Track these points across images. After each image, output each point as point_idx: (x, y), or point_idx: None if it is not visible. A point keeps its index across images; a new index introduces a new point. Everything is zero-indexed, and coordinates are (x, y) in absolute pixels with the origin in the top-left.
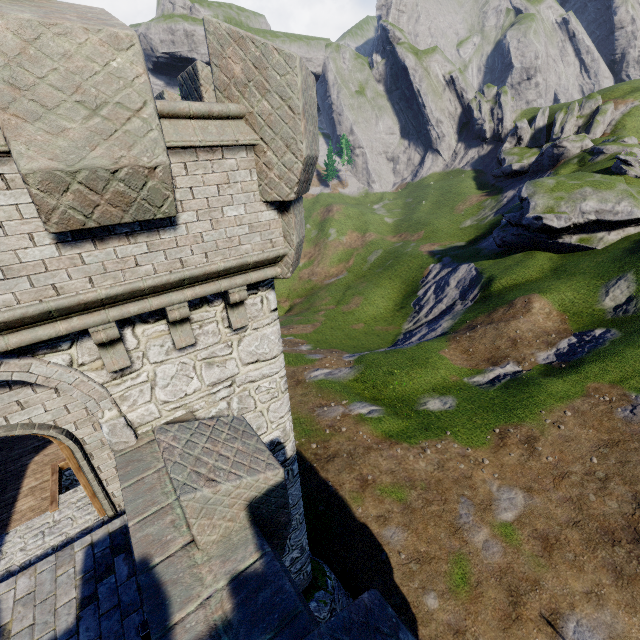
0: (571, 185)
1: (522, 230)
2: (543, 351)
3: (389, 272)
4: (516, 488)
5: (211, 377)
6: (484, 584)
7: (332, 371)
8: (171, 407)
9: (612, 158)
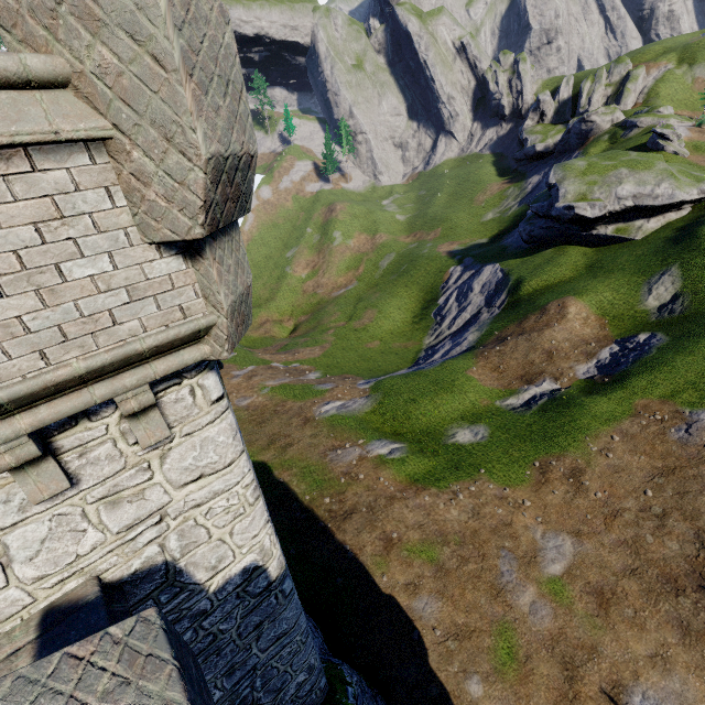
0: (605, 166)
1: (551, 222)
2: (582, 363)
3: (405, 279)
4: (563, 533)
5: (121, 520)
6: (534, 658)
7: (345, 403)
8: (53, 581)
9: (647, 132)
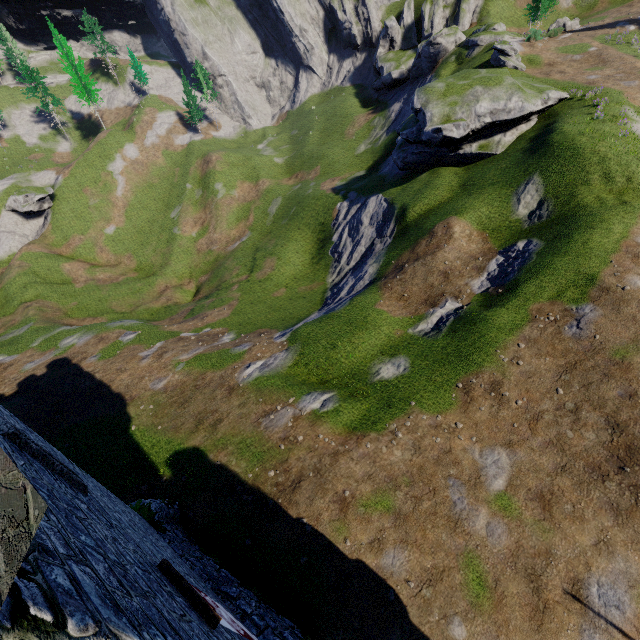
0: (461, 86)
1: (422, 147)
2: (476, 278)
3: (296, 222)
4: (497, 447)
5: None
6: (502, 580)
7: (266, 361)
8: None
9: (488, 50)
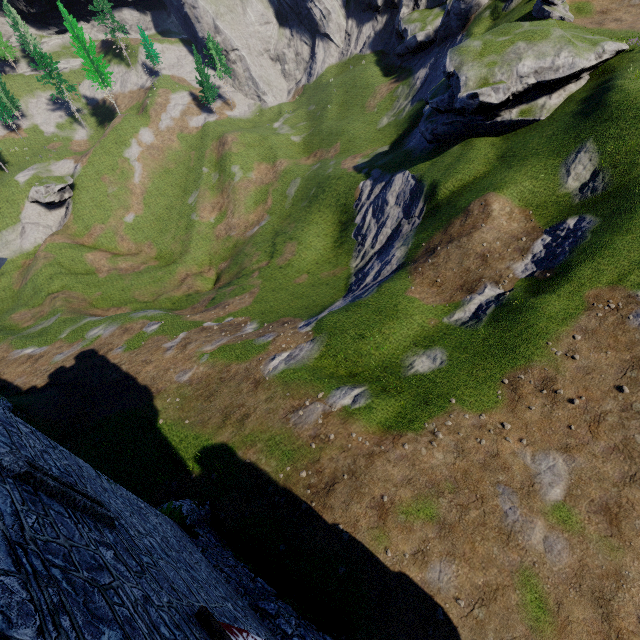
0: (501, 43)
1: (454, 116)
2: (518, 261)
3: (316, 203)
4: (552, 451)
5: None
6: (565, 603)
7: (292, 353)
8: None
9: None
